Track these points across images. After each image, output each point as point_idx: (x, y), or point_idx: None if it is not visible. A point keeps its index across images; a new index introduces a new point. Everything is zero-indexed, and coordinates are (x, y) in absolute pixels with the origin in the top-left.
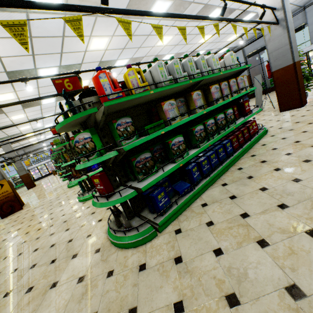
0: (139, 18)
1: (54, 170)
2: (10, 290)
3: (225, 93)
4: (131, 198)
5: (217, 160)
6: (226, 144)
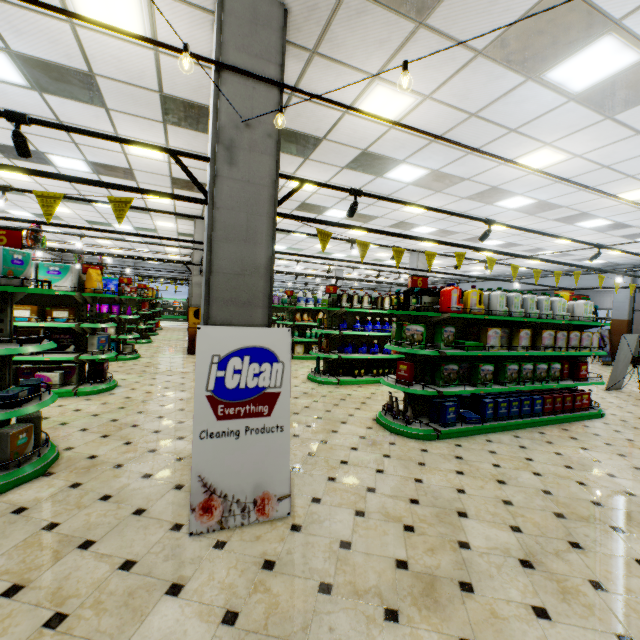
0: (483, 203)
1: None
2: None
3: (558, 344)
4: (417, 399)
5: (518, 410)
6: (536, 399)
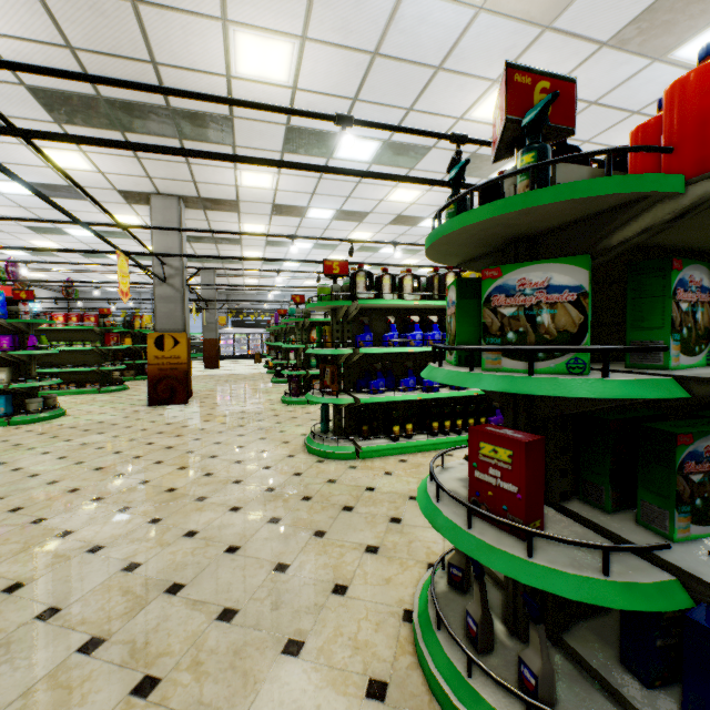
0: (645, 57)
1: (258, 353)
2: (102, 635)
3: None
4: None
5: None
6: None
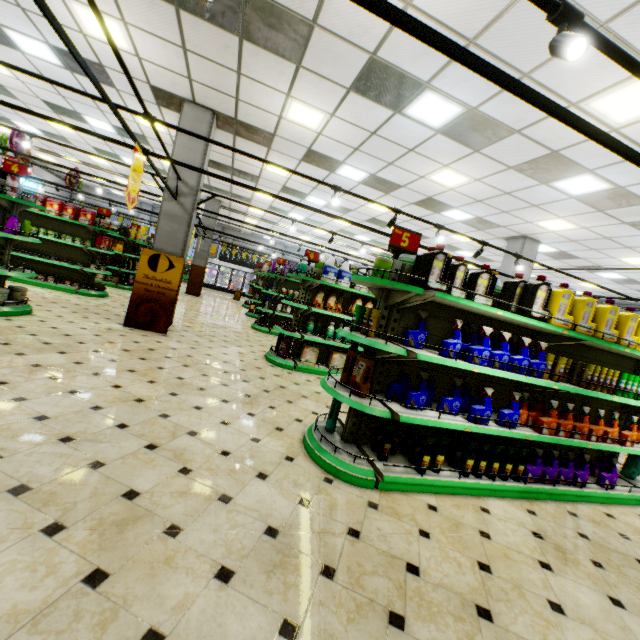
0: None
1: (239, 291)
2: None
3: None
4: None
5: None
6: None
